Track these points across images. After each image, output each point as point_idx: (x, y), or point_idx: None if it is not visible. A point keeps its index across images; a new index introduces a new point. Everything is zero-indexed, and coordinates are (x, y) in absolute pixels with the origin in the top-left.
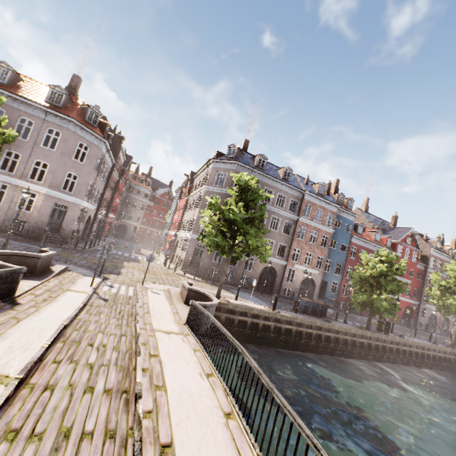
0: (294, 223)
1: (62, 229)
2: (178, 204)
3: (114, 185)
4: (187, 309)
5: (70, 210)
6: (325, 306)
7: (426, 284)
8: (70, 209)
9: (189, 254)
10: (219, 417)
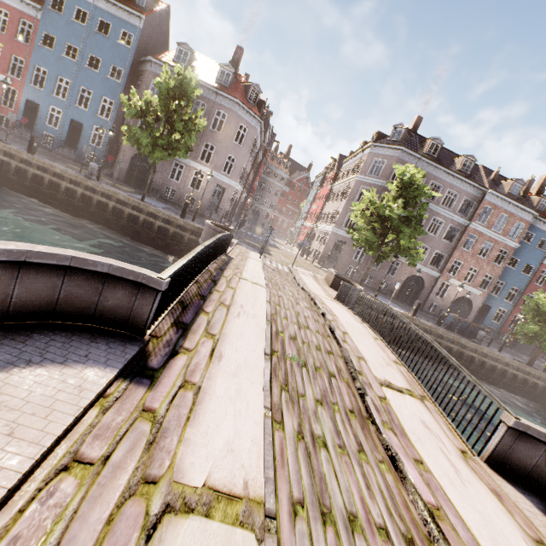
0: (462, 229)
1: (219, 209)
2: (318, 192)
3: (256, 167)
4: (333, 291)
5: (227, 192)
6: (477, 328)
7: None
8: (227, 190)
9: (328, 249)
10: (370, 337)
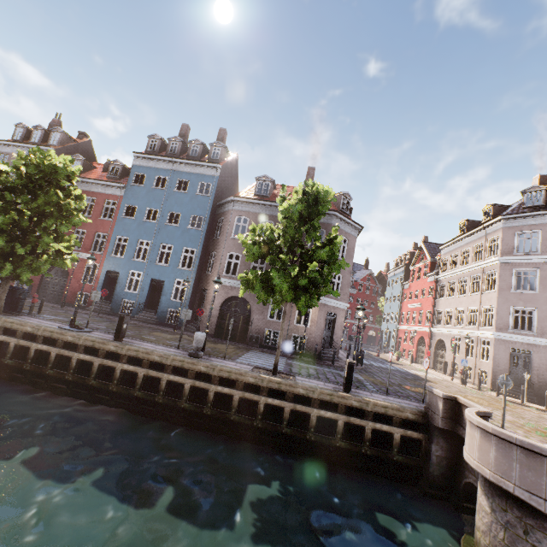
0: None
1: (333, 343)
2: (405, 287)
3: None
4: None
5: (338, 318)
6: None
7: None
8: (338, 316)
9: (501, 365)
10: None
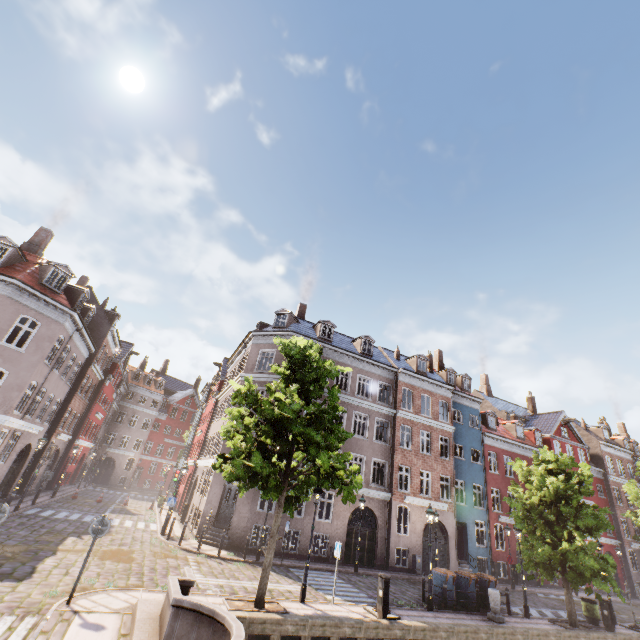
0: (391, 421)
1: None
2: (204, 411)
3: (93, 389)
4: None
5: None
6: (480, 580)
7: (617, 504)
8: None
9: (213, 501)
10: None
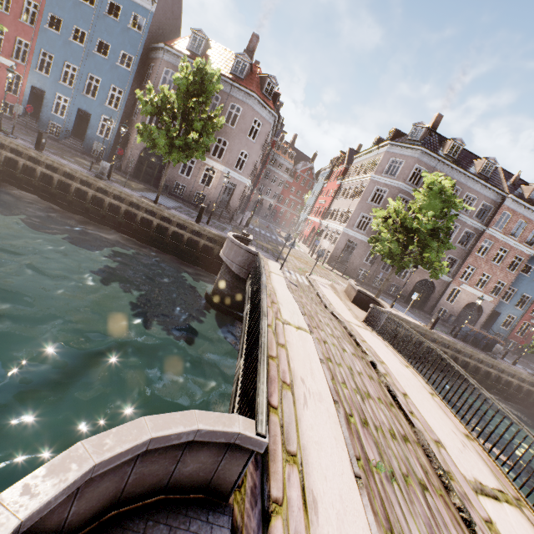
0: (477, 234)
1: (229, 206)
2: (325, 186)
3: (263, 159)
4: (357, 308)
5: (237, 188)
6: (492, 340)
7: None
8: (238, 187)
9: (338, 249)
10: (427, 393)
